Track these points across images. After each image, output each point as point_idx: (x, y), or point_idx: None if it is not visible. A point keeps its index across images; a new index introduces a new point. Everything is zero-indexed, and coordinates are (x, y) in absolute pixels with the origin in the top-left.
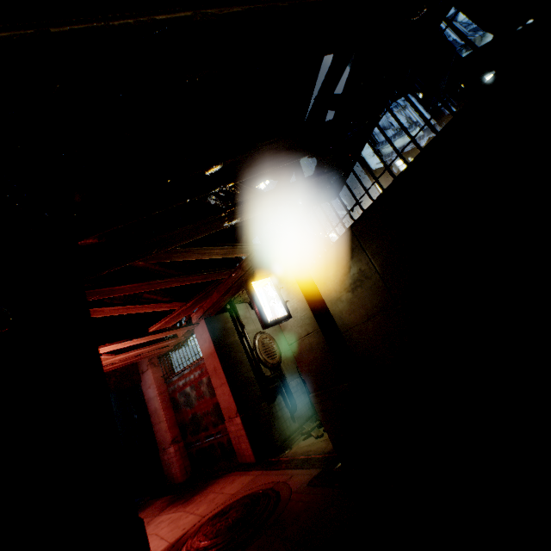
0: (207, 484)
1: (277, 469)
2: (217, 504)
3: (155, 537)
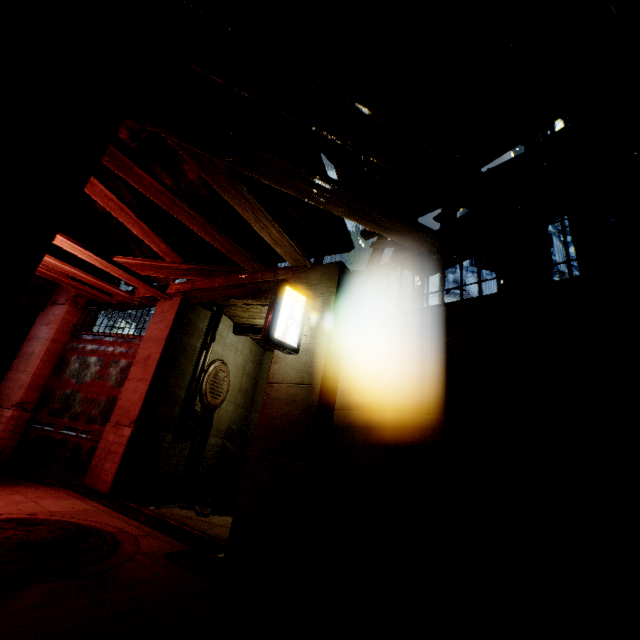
0: (21, 482)
1: (131, 517)
2: (21, 510)
3: None
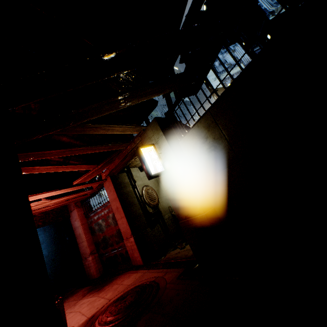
0: (113, 279)
1: (157, 269)
2: (119, 291)
3: (78, 314)
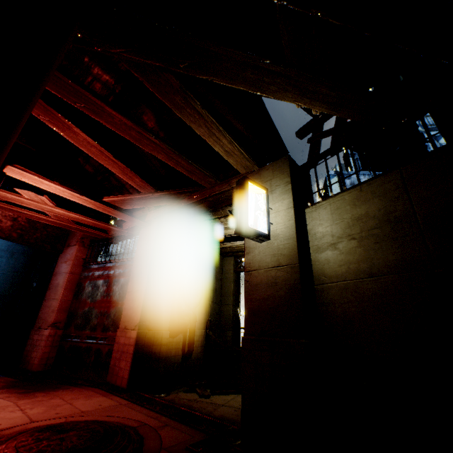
0: (60, 386)
1: (148, 408)
2: (58, 413)
3: None
